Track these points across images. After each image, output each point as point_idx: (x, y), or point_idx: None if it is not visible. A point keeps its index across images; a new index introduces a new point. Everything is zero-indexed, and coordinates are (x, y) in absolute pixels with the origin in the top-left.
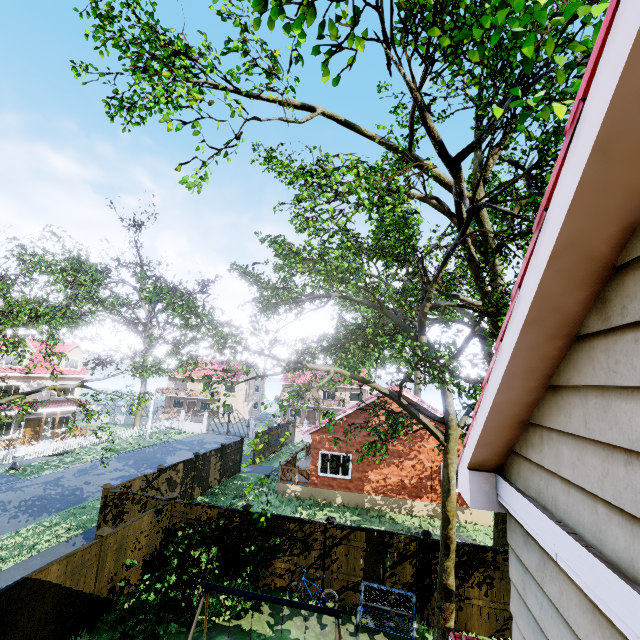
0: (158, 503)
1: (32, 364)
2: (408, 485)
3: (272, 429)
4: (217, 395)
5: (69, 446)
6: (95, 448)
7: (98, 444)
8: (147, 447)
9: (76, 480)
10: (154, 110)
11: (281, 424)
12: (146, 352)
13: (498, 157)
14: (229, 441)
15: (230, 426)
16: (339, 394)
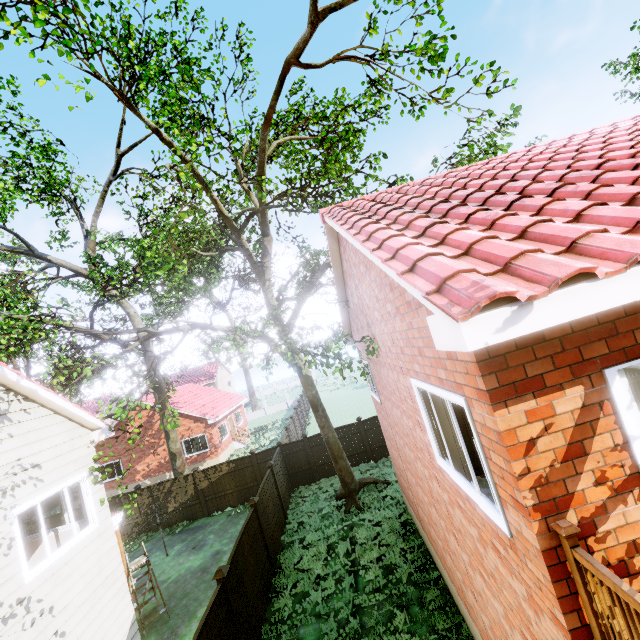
0: None
1: None
2: (164, 463)
3: None
4: None
5: None
6: None
7: None
8: None
9: None
10: None
11: None
12: None
13: (95, 244)
14: None
15: None
16: None
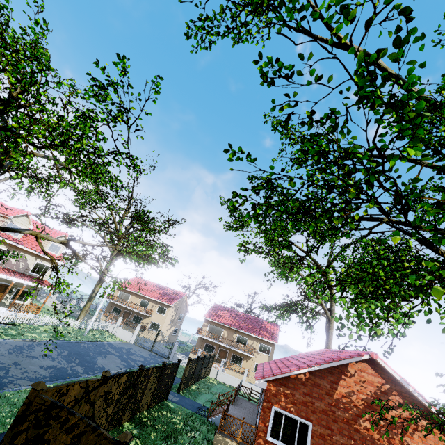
0: (98, 442)
1: (25, 238)
2: None
3: (199, 359)
4: (150, 312)
5: (18, 319)
6: (39, 328)
7: (43, 325)
8: (83, 341)
9: (7, 357)
10: (227, 35)
11: (206, 356)
12: (112, 259)
13: None
14: (152, 358)
15: (152, 343)
16: (251, 342)
